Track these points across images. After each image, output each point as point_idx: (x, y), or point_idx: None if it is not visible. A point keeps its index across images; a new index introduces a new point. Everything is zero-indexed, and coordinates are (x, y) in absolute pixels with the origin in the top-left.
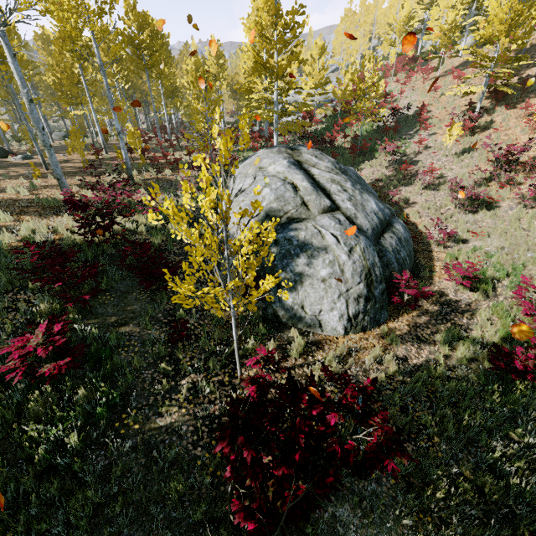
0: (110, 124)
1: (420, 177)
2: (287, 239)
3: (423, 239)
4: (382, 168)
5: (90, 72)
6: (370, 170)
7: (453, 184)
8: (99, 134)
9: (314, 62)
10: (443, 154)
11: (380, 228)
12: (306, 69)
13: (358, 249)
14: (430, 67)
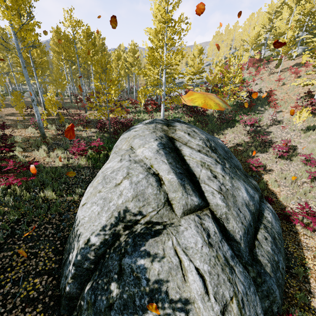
0: (70, 88)
1: (273, 146)
2: (134, 272)
3: (286, 214)
4: (241, 135)
5: (35, 56)
6: (232, 135)
7: (305, 157)
8: (40, 97)
9: (195, 59)
10: (291, 129)
11: (253, 225)
12: (189, 63)
13: (234, 306)
14: (271, 65)
